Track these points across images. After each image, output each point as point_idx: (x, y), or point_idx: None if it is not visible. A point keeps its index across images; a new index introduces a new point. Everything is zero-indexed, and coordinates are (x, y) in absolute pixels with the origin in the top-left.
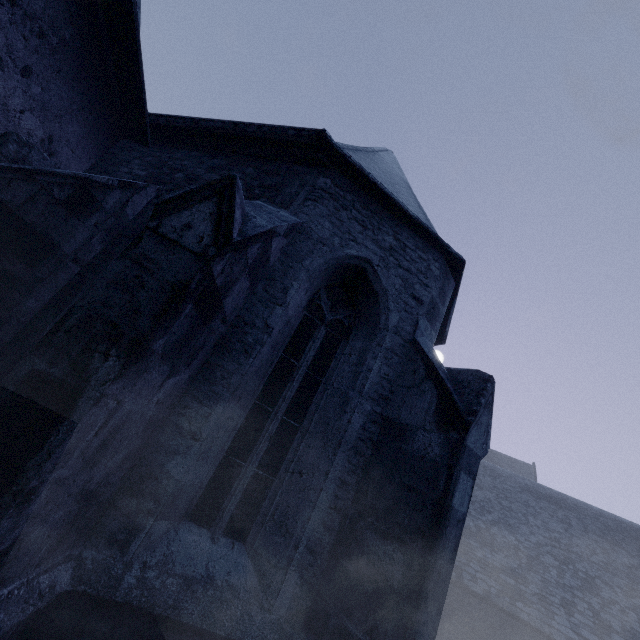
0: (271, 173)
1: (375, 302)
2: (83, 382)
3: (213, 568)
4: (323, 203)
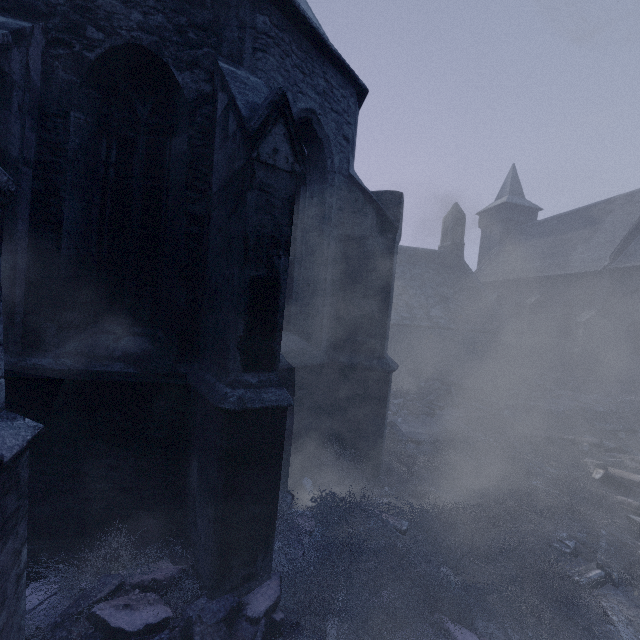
0: (194, 2)
1: (320, 149)
2: (277, 274)
3: (289, 346)
4: (271, 53)
